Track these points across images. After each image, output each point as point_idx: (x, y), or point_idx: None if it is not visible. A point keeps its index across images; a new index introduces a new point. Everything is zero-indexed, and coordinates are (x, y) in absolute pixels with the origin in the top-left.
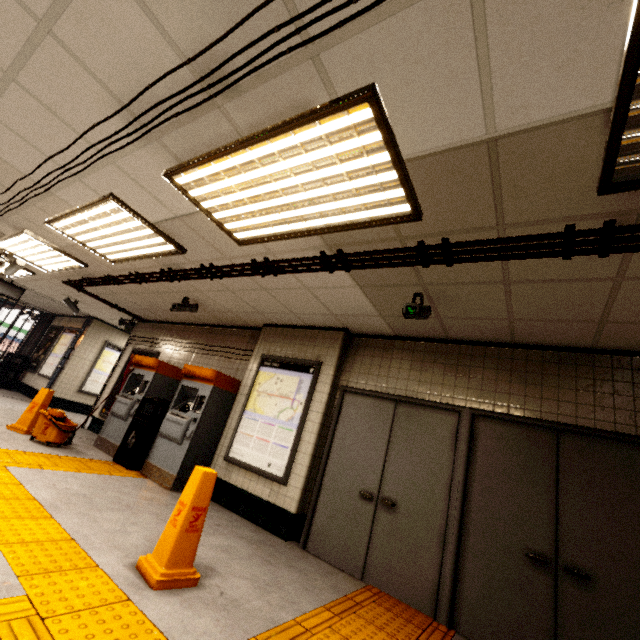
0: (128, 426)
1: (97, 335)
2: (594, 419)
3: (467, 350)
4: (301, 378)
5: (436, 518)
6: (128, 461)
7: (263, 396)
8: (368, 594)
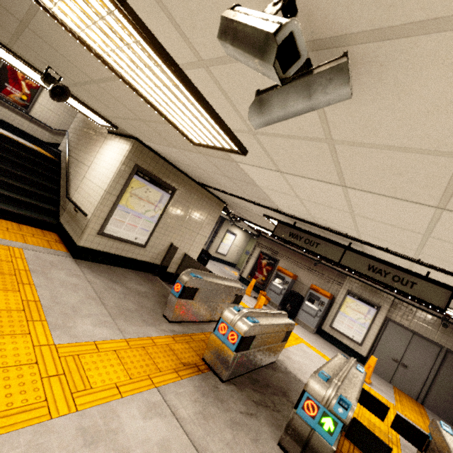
0: (285, 301)
1: (225, 227)
2: None
3: (451, 326)
4: (370, 309)
5: (423, 376)
6: (289, 316)
7: (349, 308)
8: (396, 389)
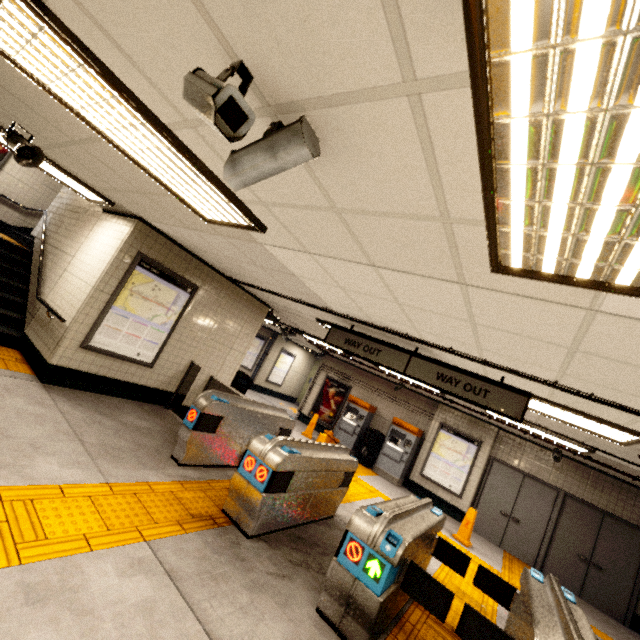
0: (359, 443)
1: (278, 345)
2: (621, 514)
3: (567, 462)
4: (469, 446)
5: (539, 532)
6: (365, 463)
7: (443, 448)
8: (507, 554)
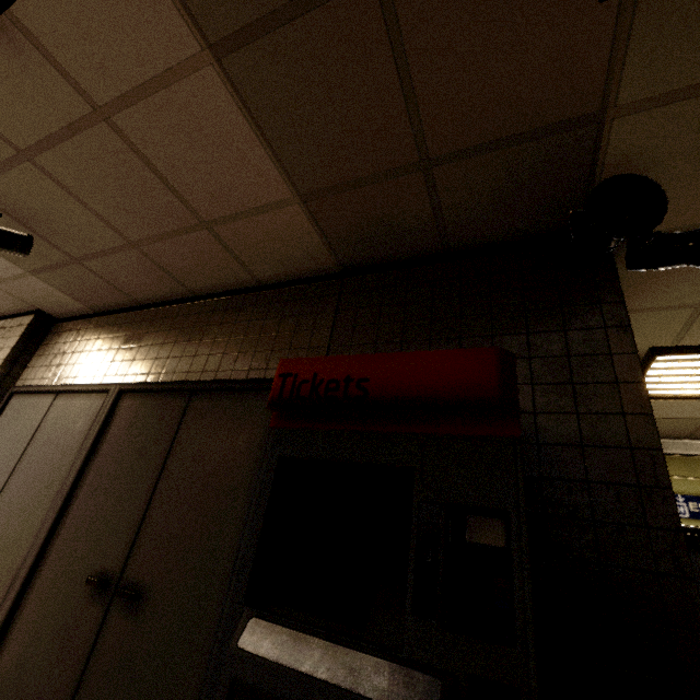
0: None
1: None
2: (233, 369)
3: (152, 314)
4: None
5: (22, 550)
6: None
7: None
8: None
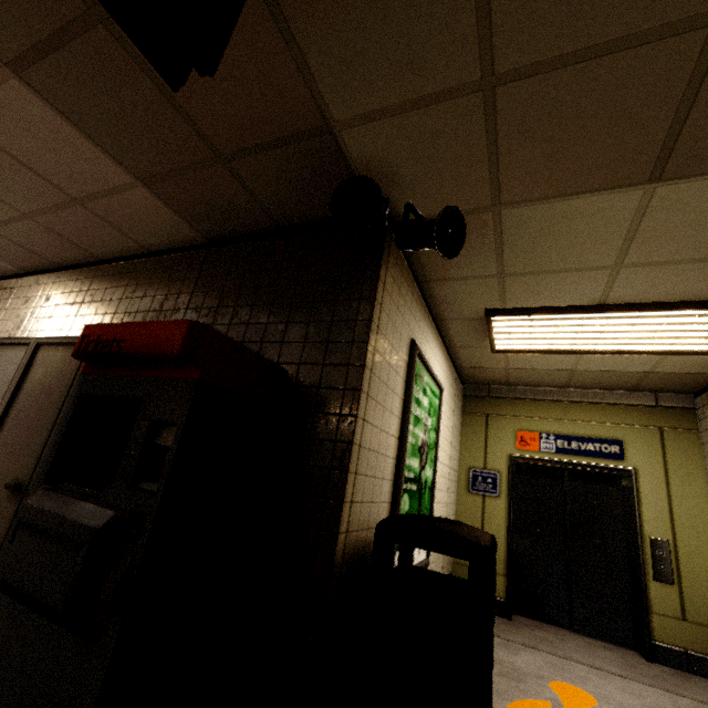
0: None
1: None
2: None
3: (68, 275)
4: None
5: None
6: None
7: None
8: None
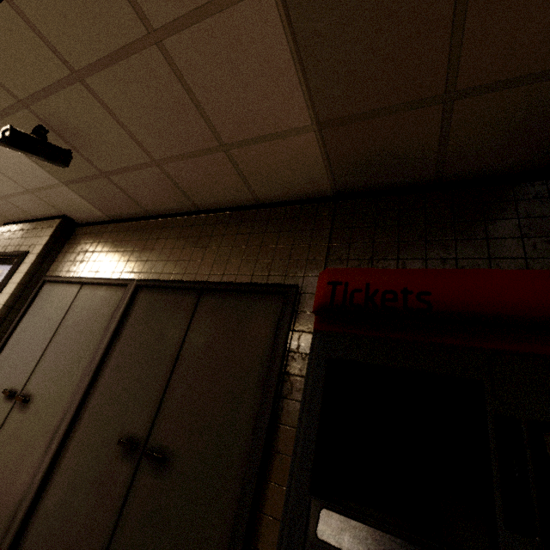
0: None
1: None
2: (237, 274)
3: (161, 223)
4: (3, 270)
5: (60, 410)
6: None
7: None
8: None
